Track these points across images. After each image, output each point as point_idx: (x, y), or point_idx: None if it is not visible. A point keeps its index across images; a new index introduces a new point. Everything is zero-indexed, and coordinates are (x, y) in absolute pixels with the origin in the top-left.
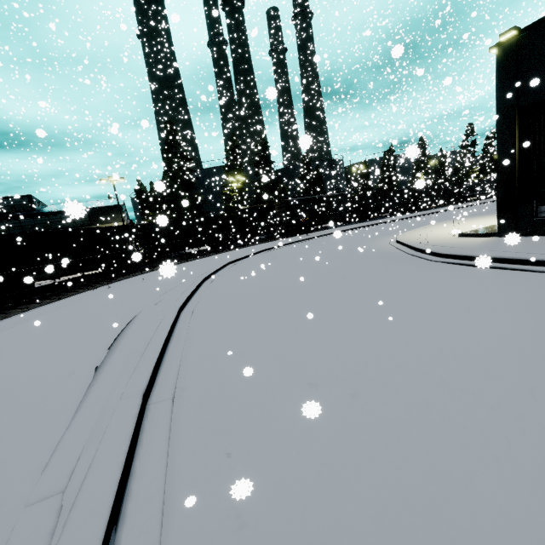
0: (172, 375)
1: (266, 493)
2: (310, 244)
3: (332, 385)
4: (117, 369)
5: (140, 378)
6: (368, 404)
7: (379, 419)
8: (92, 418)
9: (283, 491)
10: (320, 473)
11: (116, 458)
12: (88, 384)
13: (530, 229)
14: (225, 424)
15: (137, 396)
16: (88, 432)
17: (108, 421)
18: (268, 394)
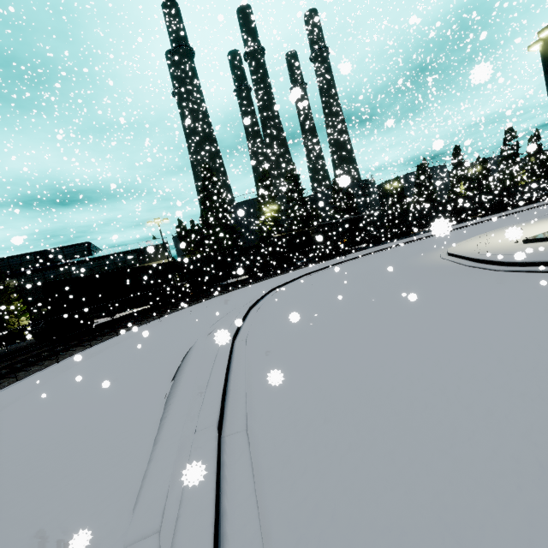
0: (240, 405)
1: (381, 542)
2: (351, 265)
3: (423, 412)
4: (185, 400)
5: (211, 409)
6: (476, 434)
7: (496, 452)
8: (172, 451)
9: (402, 540)
10: (442, 518)
11: (205, 495)
12: (161, 416)
13: None
14: (310, 458)
15: (212, 427)
16: (171, 466)
17: (188, 454)
18: (350, 424)
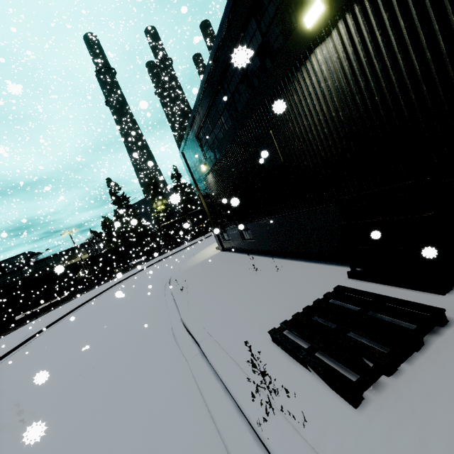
0: None
1: None
2: (186, 251)
3: None
4: None
5: None
6: None
7: None
8: None
9: None
10: None
11: None
12: None
13: (226, 247)
14: None
15: None
16: None
17: None
18: None
